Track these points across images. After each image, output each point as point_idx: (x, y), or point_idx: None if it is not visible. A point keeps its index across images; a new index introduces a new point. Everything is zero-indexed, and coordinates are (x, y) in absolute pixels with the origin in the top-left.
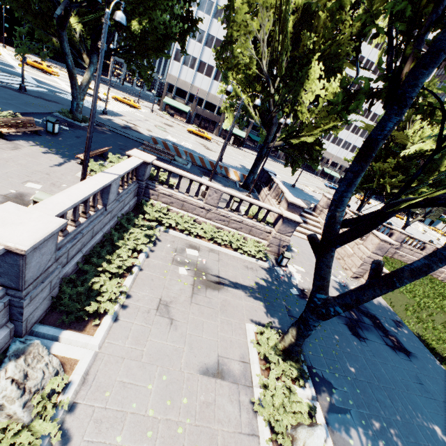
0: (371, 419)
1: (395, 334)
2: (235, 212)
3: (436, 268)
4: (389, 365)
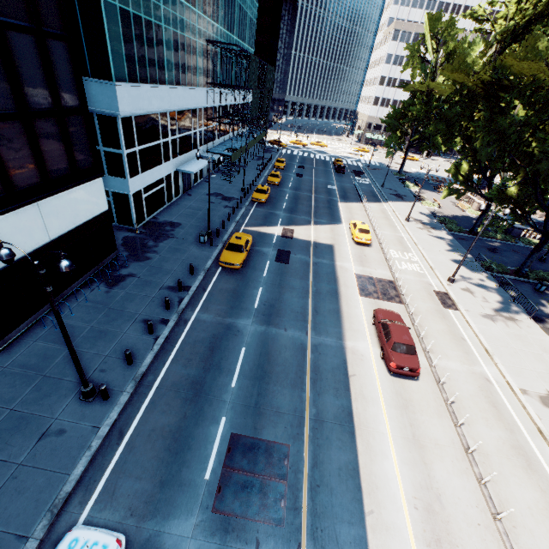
0: None
1: None
2: None
3: None
4: None
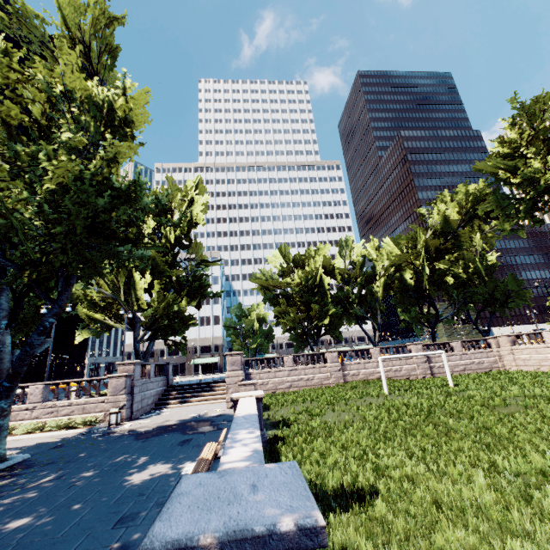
0: (42, 472)
1: (219, 424)
2: (65, 398)
3: (46, 319)
4: (156, 442)
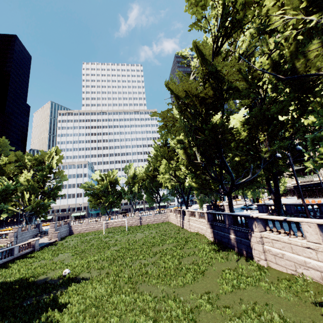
0: None
1: None
2: None
3: None
4: None
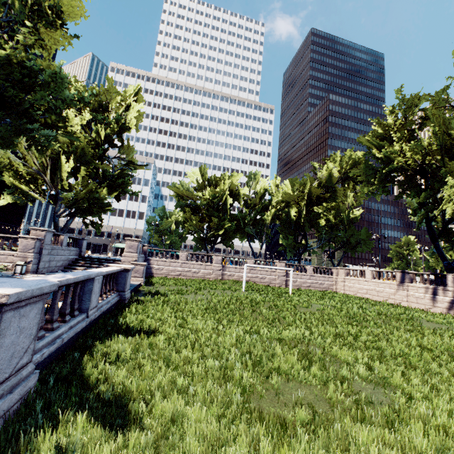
0: None
1: None
2: None
3: None
4: None
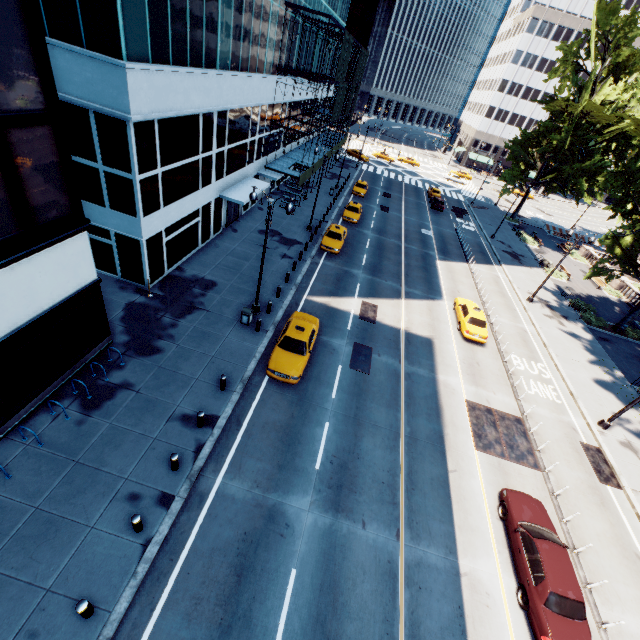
0: None
1: None
2: None
3: None
4: None
